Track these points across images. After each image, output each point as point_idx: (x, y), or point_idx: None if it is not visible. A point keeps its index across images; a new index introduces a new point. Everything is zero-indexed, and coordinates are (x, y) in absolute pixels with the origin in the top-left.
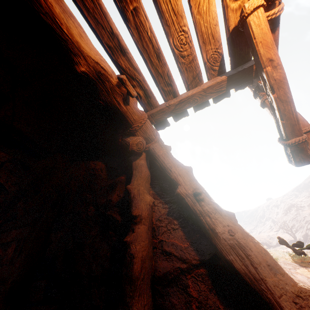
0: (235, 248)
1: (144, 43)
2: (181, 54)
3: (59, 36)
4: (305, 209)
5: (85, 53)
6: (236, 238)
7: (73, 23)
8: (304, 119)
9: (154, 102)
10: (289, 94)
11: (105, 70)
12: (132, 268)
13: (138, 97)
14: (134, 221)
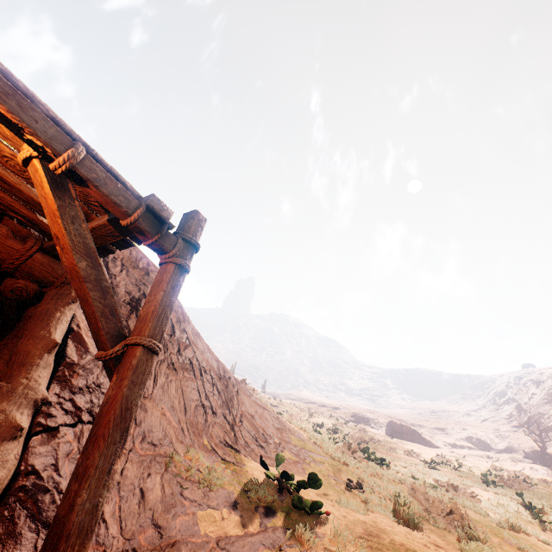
0: None
1: None
2: (31, 182)
3: None
4: None
5: None
6: None
7: None
8: (149, 321)
9: (49, 231)
10: (83, 291)
11: None
12: None
13: (23, 223)
14: None
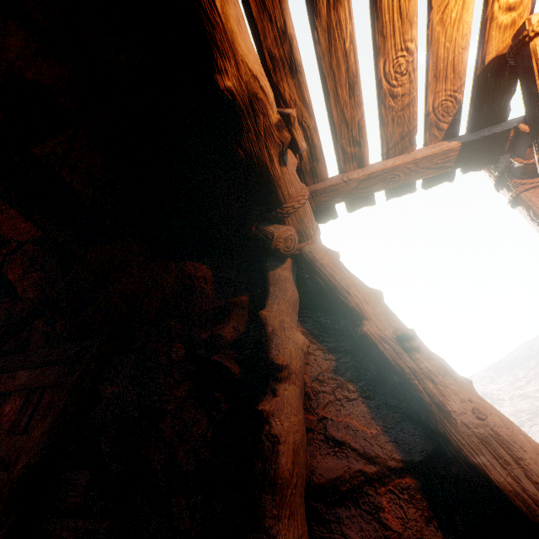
0: (490, 443)
1: (333, 60)
2: (391, 92)
3: (206, 13)
4: (505, 403)
5: (239, 54)
6: (490, 424)
7: None
8: None
9: (322, 171)
10: None
11: (265, 94)
12: (278, 461)
13: (297, 157)
14: (278, 376)
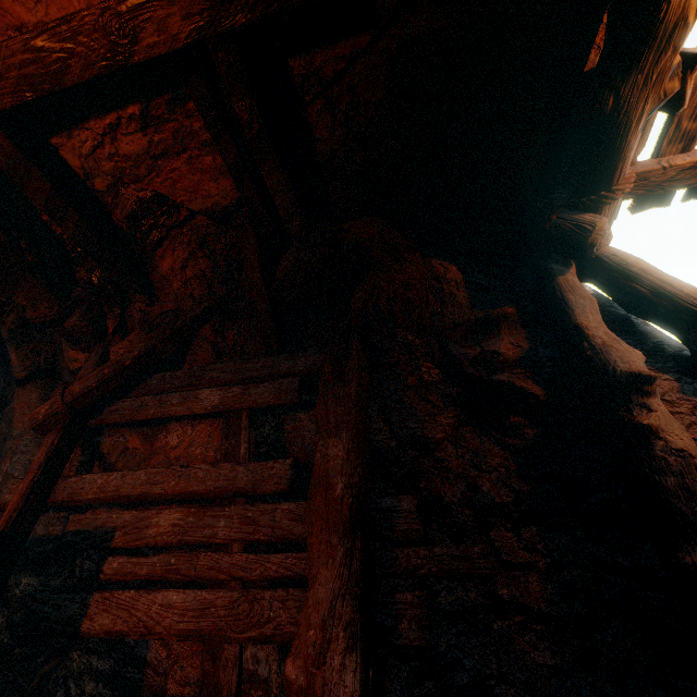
0: None
1: None
2: None
3: None
4: None
5: None
6: None
7: None
8: None
9: (638, 151)
10: None
11: (694, 18)
12: None
13: None
14: (647, 389)
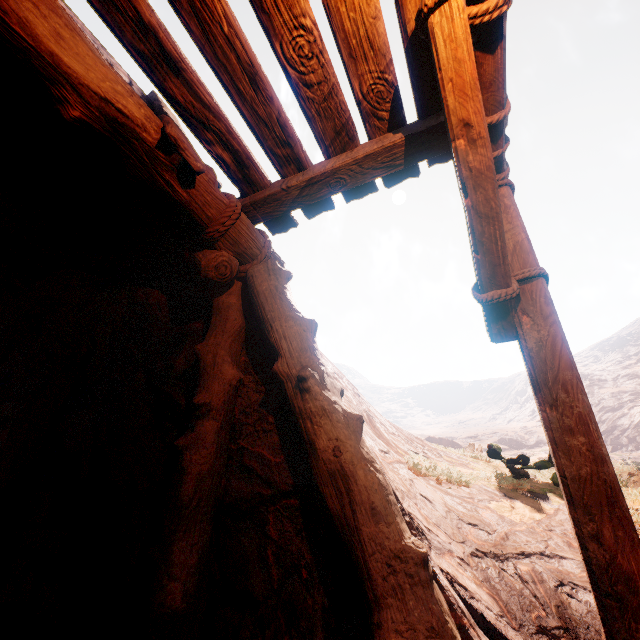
0: (335, 477)
1: (217, 49)
2: (304, 80)
3: (7, 40)
4: (606, 384)
5: (73, 77)
6: (342, 461)
7: (35, 6)
8: (531, 250)
9: (258, 178)
10: (494, 203)
11: (127, 117)
12: (180, 489)
13: (223, 166)
14: (196, 413)
